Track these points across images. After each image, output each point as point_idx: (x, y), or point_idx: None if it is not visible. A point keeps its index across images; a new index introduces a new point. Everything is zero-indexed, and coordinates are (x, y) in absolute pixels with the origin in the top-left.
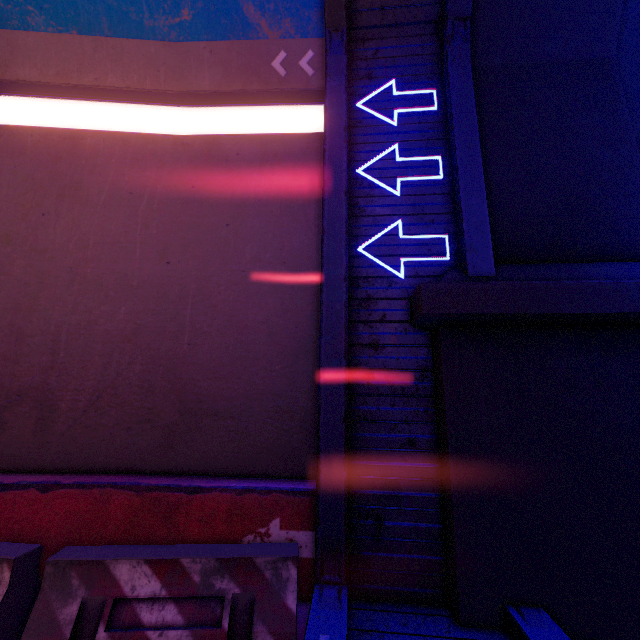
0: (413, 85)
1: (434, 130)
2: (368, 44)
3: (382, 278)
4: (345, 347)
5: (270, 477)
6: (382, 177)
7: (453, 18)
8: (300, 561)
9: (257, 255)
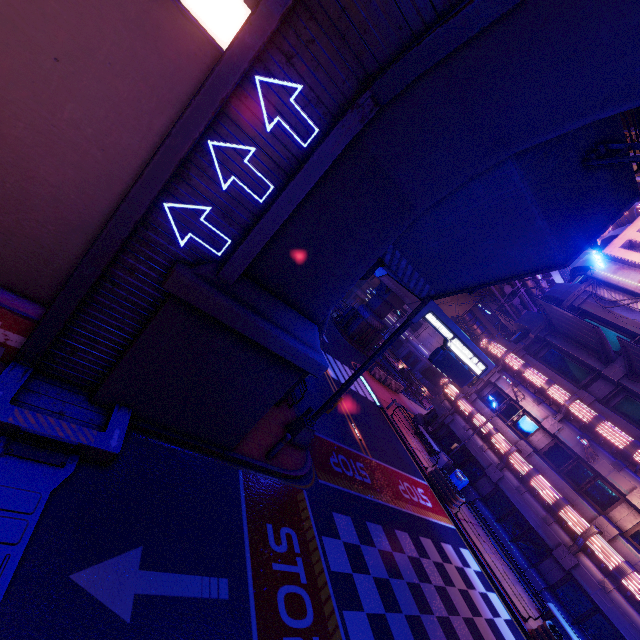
0: (311, 107)
1: (289, 162)
2: (312, 24)
3: (168, 236)
4: (106, 265)
5: (9, 290)
6: (224, 165)
7: (372, 94)
8: (8, 346)
9: (78, 121)
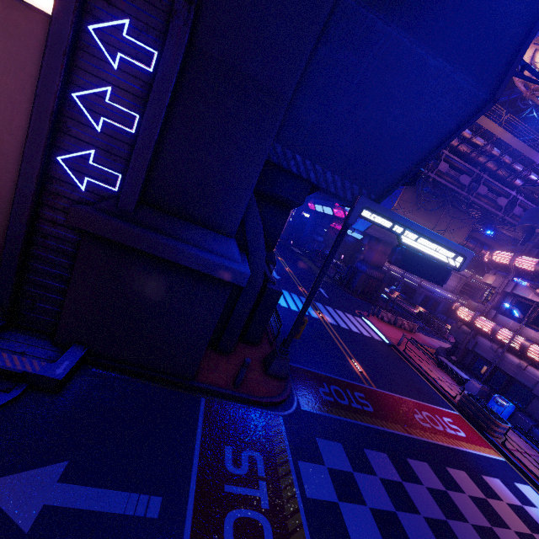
0: (143, 35)
1: (143, 90)
2: None
3: (70, 185)
4: (28, 219)
5: None
6: (91, 110)
7: None
8: None
9: None
